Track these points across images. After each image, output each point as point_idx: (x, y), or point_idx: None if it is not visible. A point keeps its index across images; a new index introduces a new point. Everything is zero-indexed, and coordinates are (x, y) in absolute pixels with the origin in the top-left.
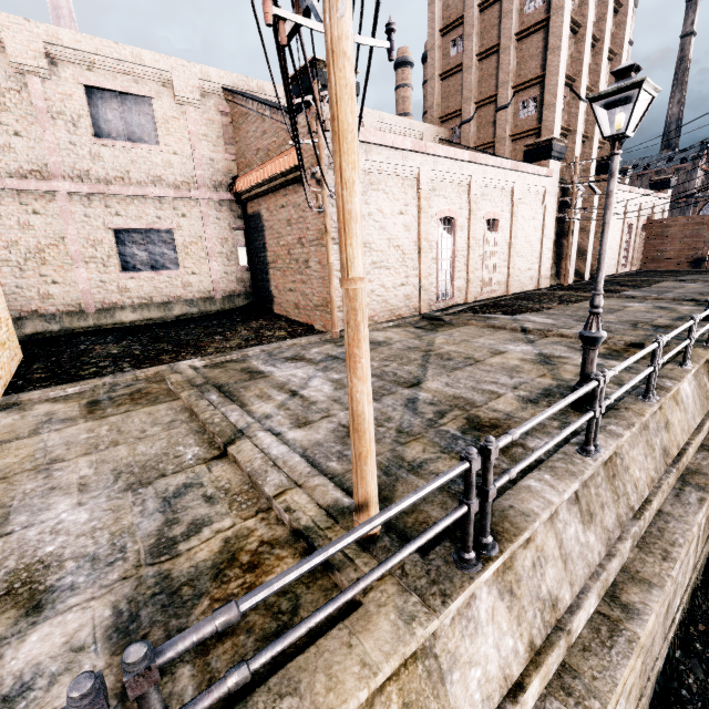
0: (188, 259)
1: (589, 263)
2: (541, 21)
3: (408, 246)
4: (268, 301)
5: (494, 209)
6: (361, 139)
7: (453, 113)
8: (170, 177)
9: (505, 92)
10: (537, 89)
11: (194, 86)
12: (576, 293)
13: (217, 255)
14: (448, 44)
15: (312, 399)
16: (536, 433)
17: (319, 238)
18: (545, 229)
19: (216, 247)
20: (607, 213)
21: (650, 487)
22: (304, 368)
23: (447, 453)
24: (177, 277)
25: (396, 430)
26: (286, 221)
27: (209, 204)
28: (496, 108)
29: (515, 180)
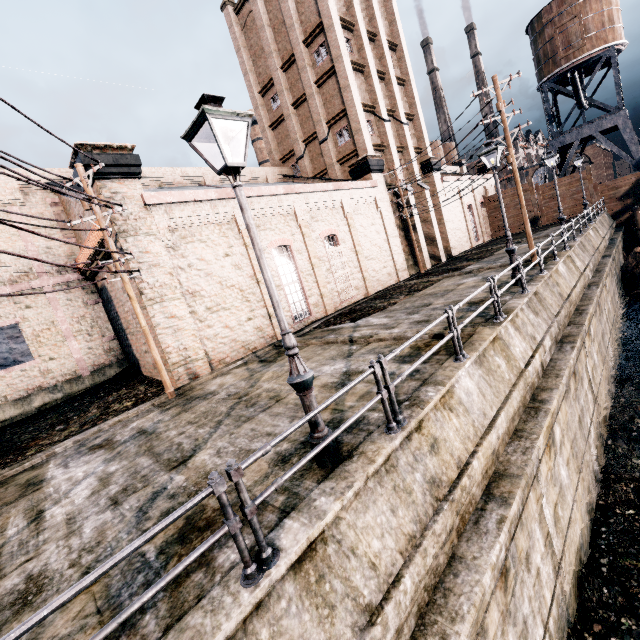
0: (43, 347)
1: (441, 246)
2: (329, 69)
3: (244, 282)
4: (137, 365)
5: (329, 227)
6: (156, 202)
7: (289, 153)
8: (4, 275)
9: (321, 128)
10: (345, 120)
11: (13, 188)
12: (426, 279)
13: (76, 334)
14: (269, 102)
15: (46, 523)
16: (245, 529)
17: (139, 302)
18: (388, 230)
19: (73, 327)
20: (255, 248)
21: (407, 551)
22: (93, 461)
23: (100, 613)
24: (33, 368)
25: (84, 570)
26: (121, 289)
27: (56, 288)
28: (319, 142)
29: (341, 197)
